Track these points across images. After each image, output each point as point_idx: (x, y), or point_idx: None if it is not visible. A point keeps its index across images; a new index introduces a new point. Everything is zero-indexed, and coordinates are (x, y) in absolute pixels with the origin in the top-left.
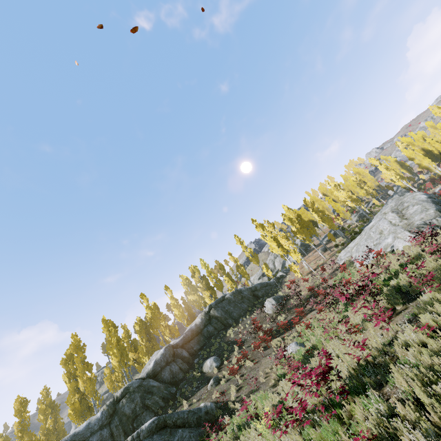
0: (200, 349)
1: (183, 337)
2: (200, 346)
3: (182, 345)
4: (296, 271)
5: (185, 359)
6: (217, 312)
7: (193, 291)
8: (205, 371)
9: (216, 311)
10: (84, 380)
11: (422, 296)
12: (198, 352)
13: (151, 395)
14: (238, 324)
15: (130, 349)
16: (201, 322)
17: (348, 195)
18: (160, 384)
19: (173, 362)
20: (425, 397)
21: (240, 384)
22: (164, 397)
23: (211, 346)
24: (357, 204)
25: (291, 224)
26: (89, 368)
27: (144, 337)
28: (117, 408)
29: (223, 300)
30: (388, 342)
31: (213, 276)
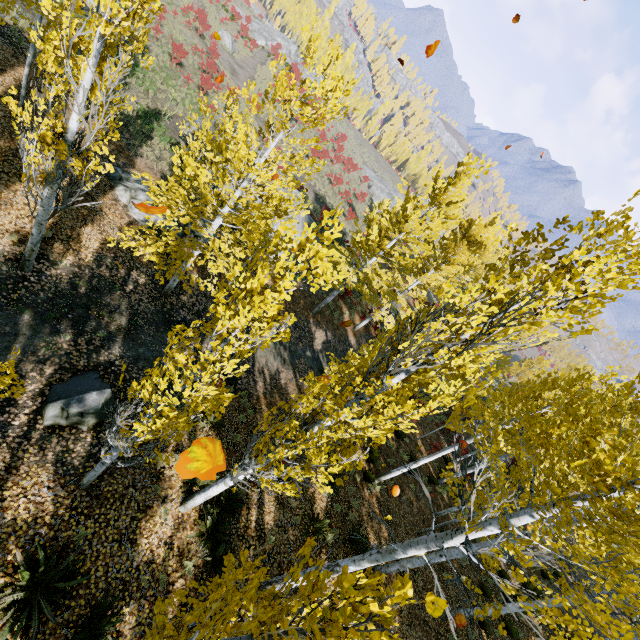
0: None
1: None
2: None
3: None
4: None
5: None
6: None
7: None
8: None
9: None
10: None
11: (205, 42)
12: None
13: None
14: None
15: None
16: None
17: None
18: None
19: None
20: (230, 78)
21: None
22: None
23: None
24: None
25: None
26: None
27: None
28: None
29: None
30: (206, 51)
31: None
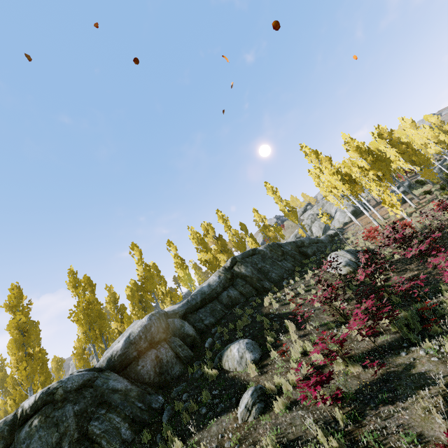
0: (215, 324)
1: (187, 302)
2: (215, 320)
3: (184, 315)
4: (394, 205)
5: (187, 339)
6: (245, 269)
7: (205, 249)
8: (228, 367)
9: (242, 267)
10: (17, 357)
11: None
12: (211, 328)
13: (106, 412)
14: (281, 289)
15: (115, 318)
16: (218, 281)
17: (433, 133)
18: (129, 387)
19: (165, 342)
20: None
21: (348, 432)
22: (134, 419)
23: (237, 321)
24: (446, 148)
25: (360, 156)
26: (30, 339)
27: (136, 305)
28: (15, 439)
29: (253, 254)
30: None
31: (233, 233)
